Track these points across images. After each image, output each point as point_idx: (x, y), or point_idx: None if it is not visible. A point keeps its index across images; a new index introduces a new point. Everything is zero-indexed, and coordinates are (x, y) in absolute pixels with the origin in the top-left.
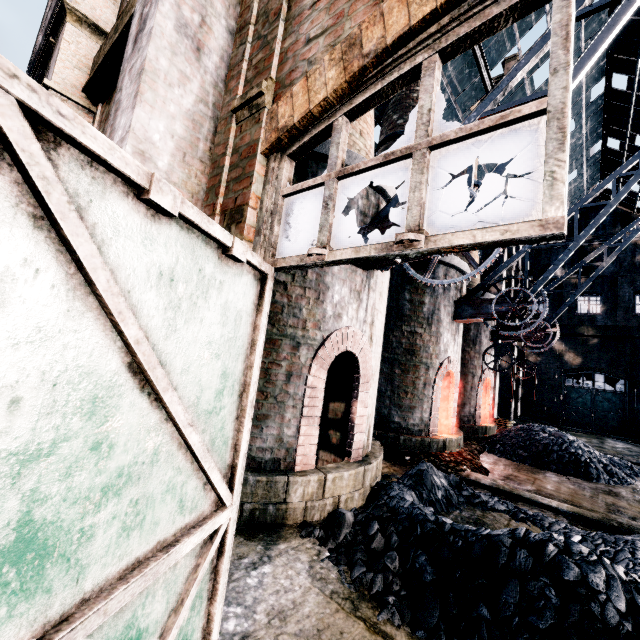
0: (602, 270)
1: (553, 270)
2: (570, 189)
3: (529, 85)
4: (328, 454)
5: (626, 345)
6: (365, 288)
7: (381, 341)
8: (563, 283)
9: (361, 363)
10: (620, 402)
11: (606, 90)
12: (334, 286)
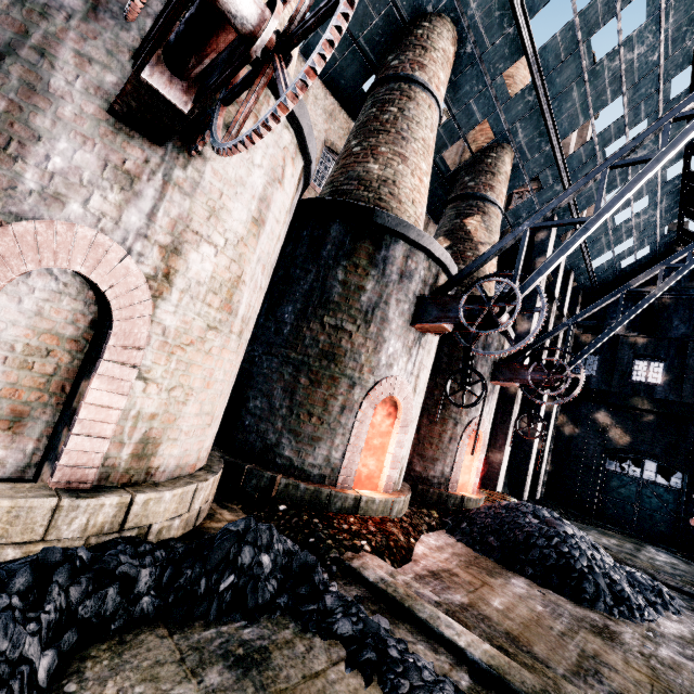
0: (652, 299)
1: (557, 258)
2: (638, 222)
3: (585, 54)
4: (48, 470)
5: (690, 428)
6: (154, 177)
7: (222, 302)
8: (619, 341)
9: (117, 307)
10: (674, 501)
11: (693, 85)
12: (56, 140)
